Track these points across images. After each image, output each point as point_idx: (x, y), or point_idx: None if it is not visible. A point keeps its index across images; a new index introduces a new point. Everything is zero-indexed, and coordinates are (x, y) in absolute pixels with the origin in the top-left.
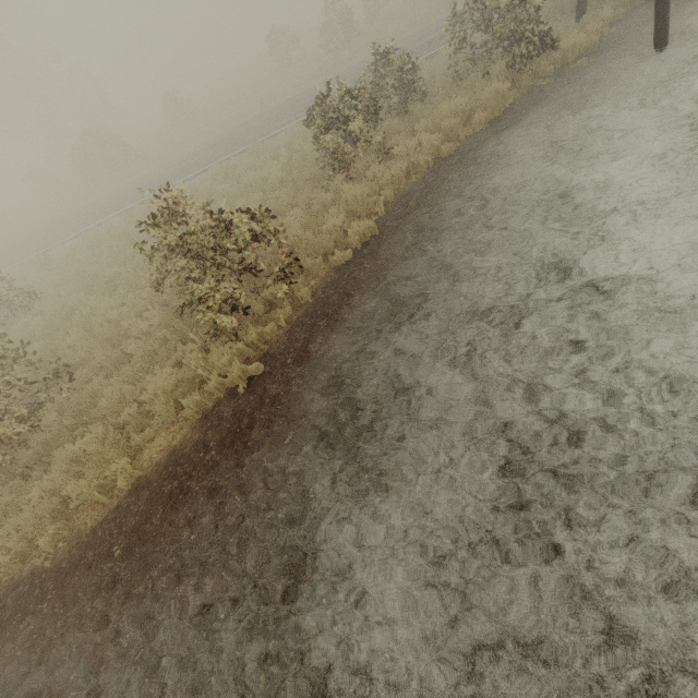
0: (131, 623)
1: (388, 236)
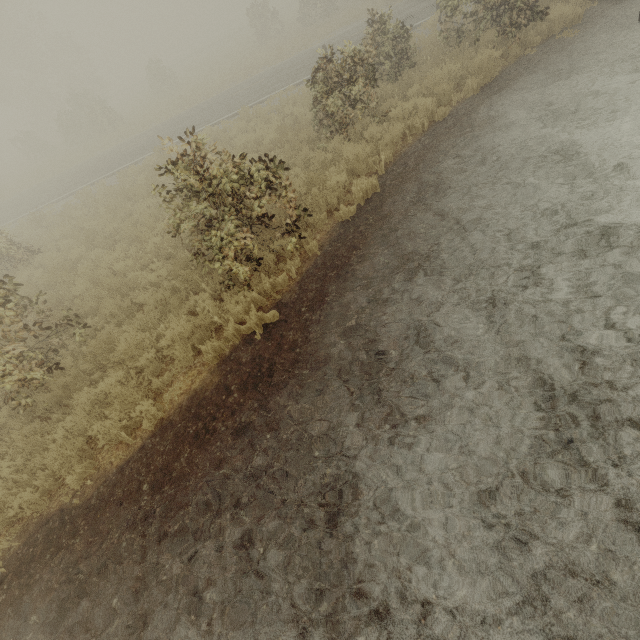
0: (170, 556)
1: (390, 193)
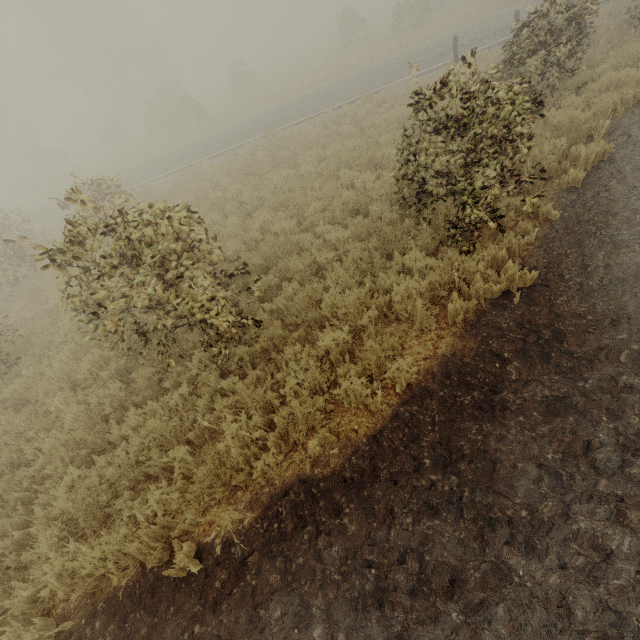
0: (520, 558)
1: (625, 161)
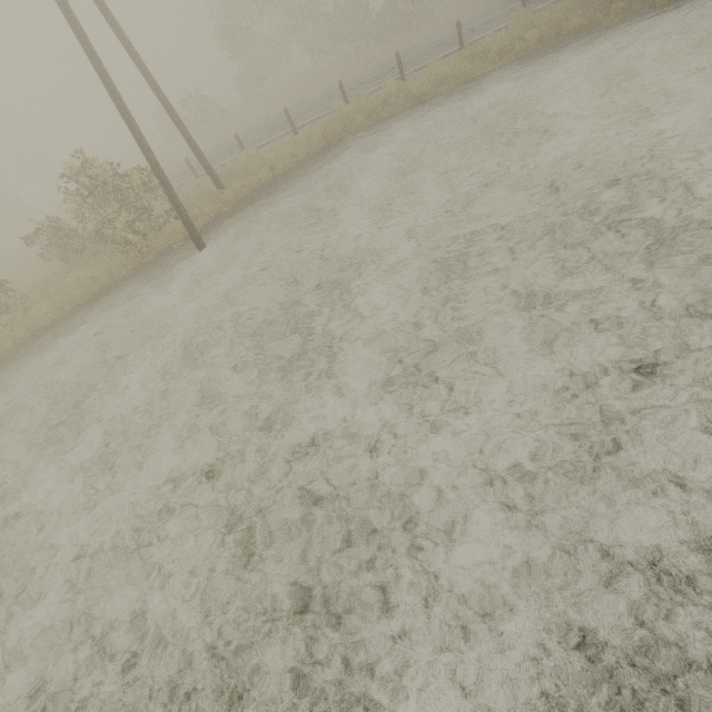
0: None
1: None
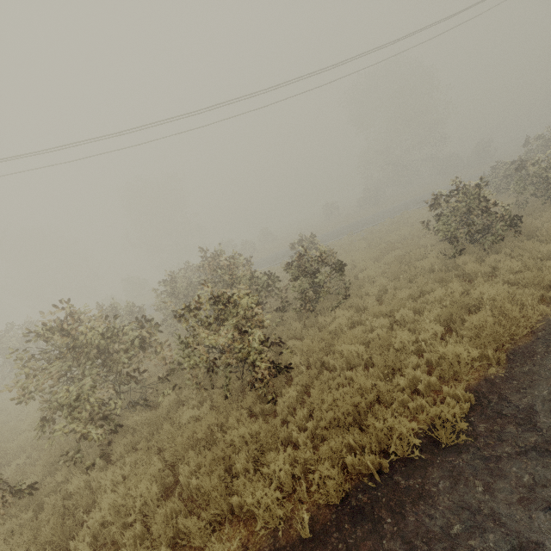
0: None
1: None
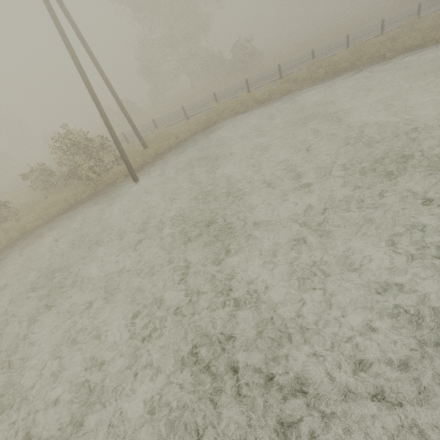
0: None
1: None
